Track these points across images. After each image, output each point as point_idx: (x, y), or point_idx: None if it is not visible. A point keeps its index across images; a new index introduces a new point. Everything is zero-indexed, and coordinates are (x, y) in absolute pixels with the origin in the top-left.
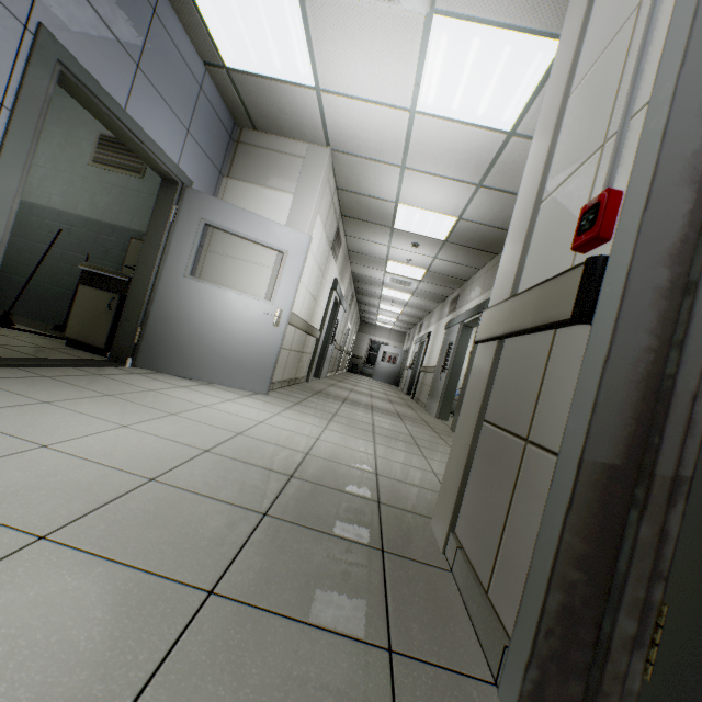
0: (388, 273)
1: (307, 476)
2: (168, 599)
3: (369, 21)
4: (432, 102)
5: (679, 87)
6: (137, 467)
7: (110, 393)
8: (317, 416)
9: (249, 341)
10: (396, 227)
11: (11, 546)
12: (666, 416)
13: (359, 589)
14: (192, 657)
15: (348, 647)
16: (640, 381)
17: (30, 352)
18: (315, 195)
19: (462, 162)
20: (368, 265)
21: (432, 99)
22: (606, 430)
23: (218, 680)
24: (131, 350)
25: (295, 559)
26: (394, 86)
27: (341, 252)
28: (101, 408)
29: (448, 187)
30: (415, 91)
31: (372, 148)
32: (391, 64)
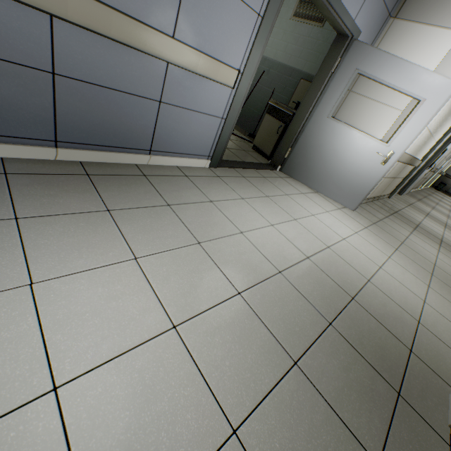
0: None
1: (363, 302)
2: (278, 355)
3: None
4: None
5: None
6: (274, 260)
7: (267, 194)
8: (386, 241)
9: (355, 171)
10: None
11: (230, 293)
12: None
13: (372, 412)
14: (283, 394)
15: (354, 444)
16: None
17: (238, 155)
18: None
19: None
20: None
21: None
22: None
23: (291, 414)
24: (281, 161)
25: (339, 367)
26: None
27: None
28: (263, 207)
29: None
30: None
31: None
32: None
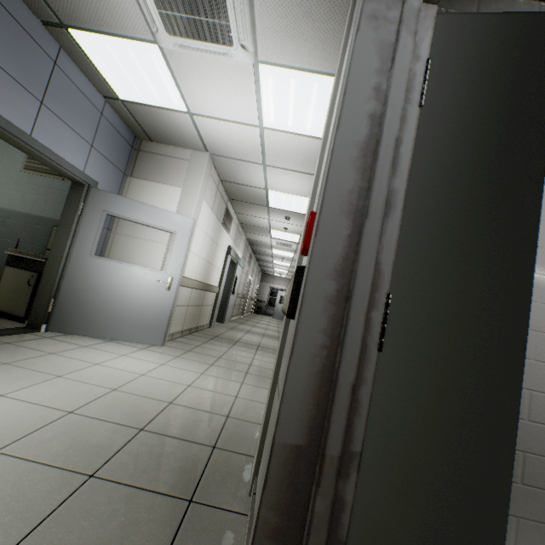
0: (273, 238)
1: (157, 427)
2: None
3: (214, 68)
4: (273, 121)
5: (336, 143)
6: None
7: (8, 361)
8: (201, 361)
9: (146, 304)
10: (270, 206)
11: None
12: (332, 403)
13: None
14: None
15: None
16: (317, 372)
17: None
18: (198, 188)
19: (305, 161)
20: (257, 233)
21: (273, 119)
22: (292, 415)
23: None
24: (45, 317)
25: (94, 524)
26: (243, 110)
27: (233, 225)
28: None
29: (300, 177)
30: (259, 114)
31: (239, 152)
32: (237, 96)
